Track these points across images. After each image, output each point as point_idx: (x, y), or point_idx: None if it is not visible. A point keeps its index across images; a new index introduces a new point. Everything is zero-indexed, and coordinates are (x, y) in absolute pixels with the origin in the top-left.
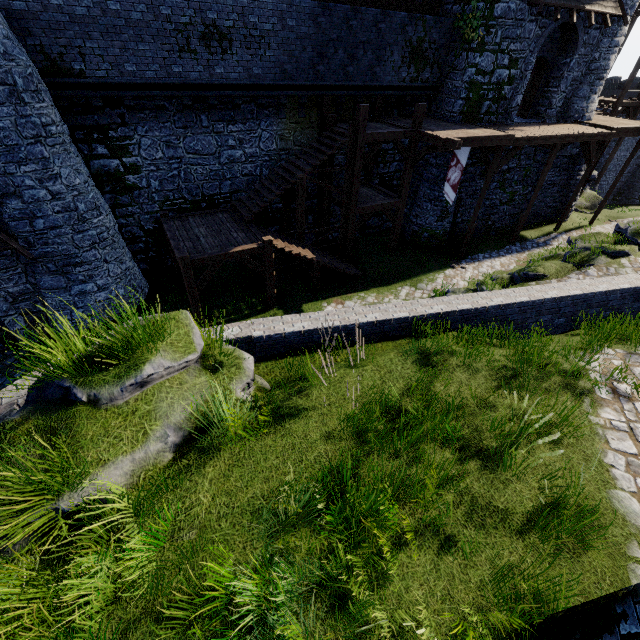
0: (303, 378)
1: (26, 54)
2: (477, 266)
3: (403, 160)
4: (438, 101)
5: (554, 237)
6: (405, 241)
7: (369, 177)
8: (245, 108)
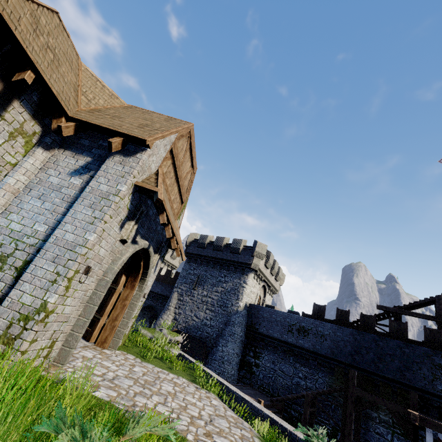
0: None
1: (244, 319)
2: None
3: None
4: None
5: None
6: None
7: None
8: (312, 362)
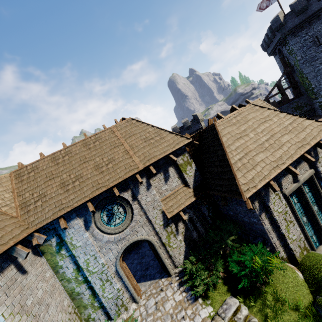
0: None
1: None
2: None
3: None
4: (315, 111)
5: None
6: None
7: None
8: None
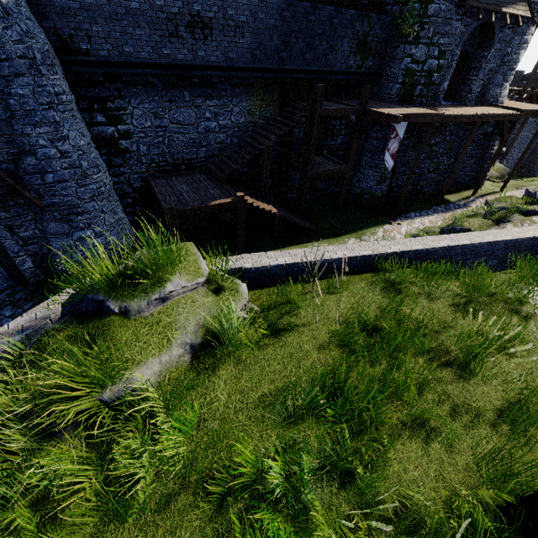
0: (290, 302)
1: (44, 34)
2: (410, 223)
3: (348, 134)
4: (378, 85)
5: (472, 200)
6: (349, 202)
7: (320, 147)
8: (220, 86)
